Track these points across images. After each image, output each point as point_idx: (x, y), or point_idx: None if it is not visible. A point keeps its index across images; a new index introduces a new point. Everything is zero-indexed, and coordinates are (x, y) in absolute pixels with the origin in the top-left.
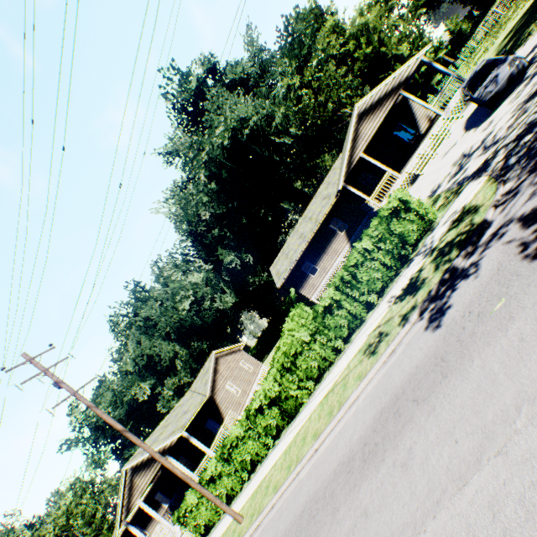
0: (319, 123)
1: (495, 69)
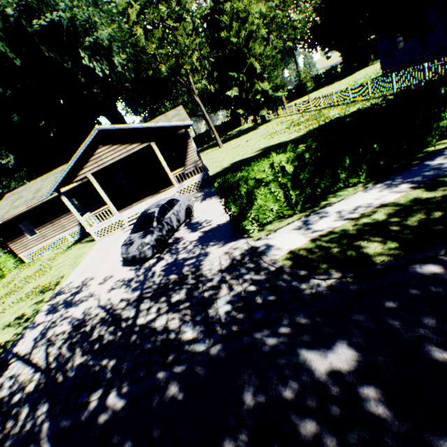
0: (150, 75)
1: (142, 232)
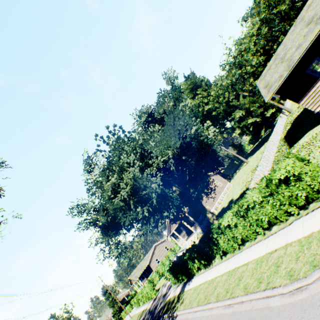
0: None
1: None
